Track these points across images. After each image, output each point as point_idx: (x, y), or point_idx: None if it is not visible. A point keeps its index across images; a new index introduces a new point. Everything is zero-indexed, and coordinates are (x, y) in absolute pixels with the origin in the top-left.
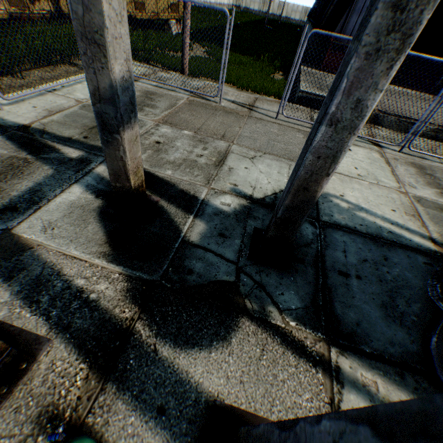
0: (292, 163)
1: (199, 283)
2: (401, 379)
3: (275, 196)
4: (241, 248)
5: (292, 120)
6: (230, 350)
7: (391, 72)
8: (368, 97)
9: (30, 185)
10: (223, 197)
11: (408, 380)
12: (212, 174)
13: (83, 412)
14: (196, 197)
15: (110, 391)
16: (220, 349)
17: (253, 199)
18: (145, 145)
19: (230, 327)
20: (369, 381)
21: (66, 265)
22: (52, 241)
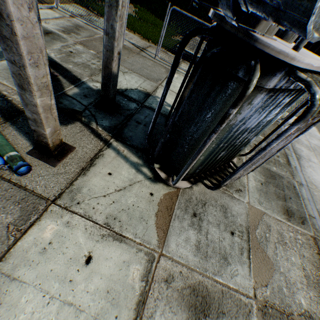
0: (147, 80)
1: (64, 107)
2: (136, 153)
3: (126, 90)
4: (92, 102)
5: (165, 62)
6: (66, 128)
7: (117, 15)
8: (114, 24)
9: None
10: (95, 83)
11: (139, 154)
12: (96, 73)
13: None
14: (80, 80)
15: (8, 124)
16: (62, 126)
17: None
18: (62, 51)
19: (70, 122)
20: (122, 150)
21: (0, 86)
22: None
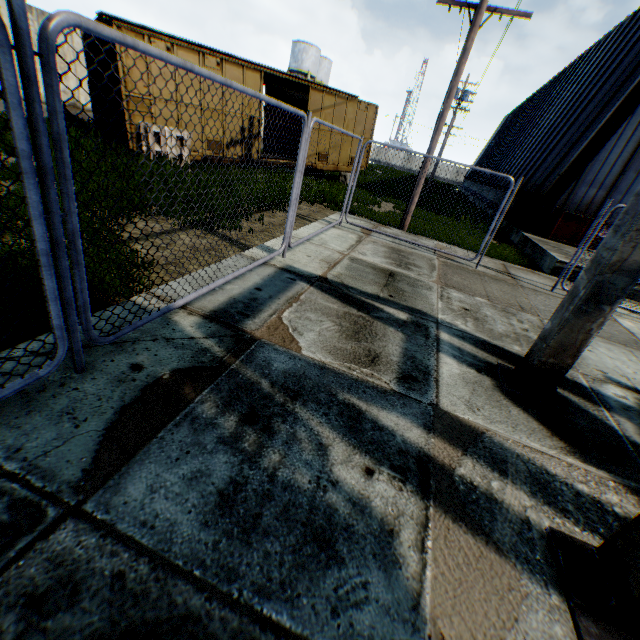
0: (629, 349)
1: None
2: None
3: None
4: None
5: None
6: None
7: None
8: None
9: (398, 350)
10: (607, 387)
11: None
12: None
13: None
14: (579, 384)
15: None
16: None
17: None
18: (457, 311)
19: None
20: None
21: (542, 461)
22: (494, 426)
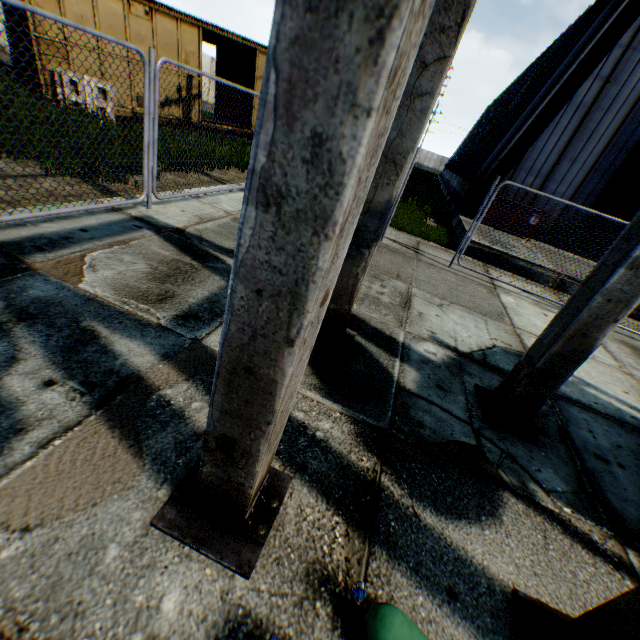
0: (487, 319)
1: (436, 440)
2: None
3: (483, 353)
4: (468, 407)
5: (467, 272)
6: (506, 530)
7: None
8: None
9: (205, 294)
10: (424, 344)
11: None
12: (402, 315)
13: (358, 578)
14: (394, 339)
15: (381, 557)
16: (493, 526)
17: (460, 352)
18: None
19: (493, 500)
20: None
21: None
22: None
